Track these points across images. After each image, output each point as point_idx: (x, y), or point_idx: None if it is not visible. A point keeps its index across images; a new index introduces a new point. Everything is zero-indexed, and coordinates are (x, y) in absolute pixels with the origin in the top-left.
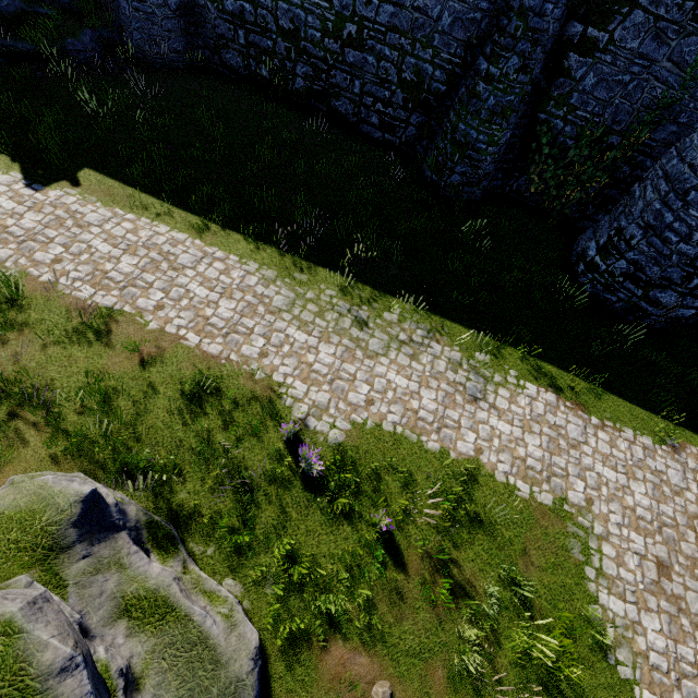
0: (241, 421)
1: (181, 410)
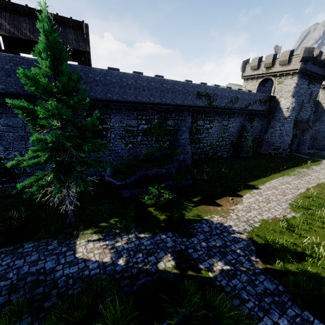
0: None
1: None
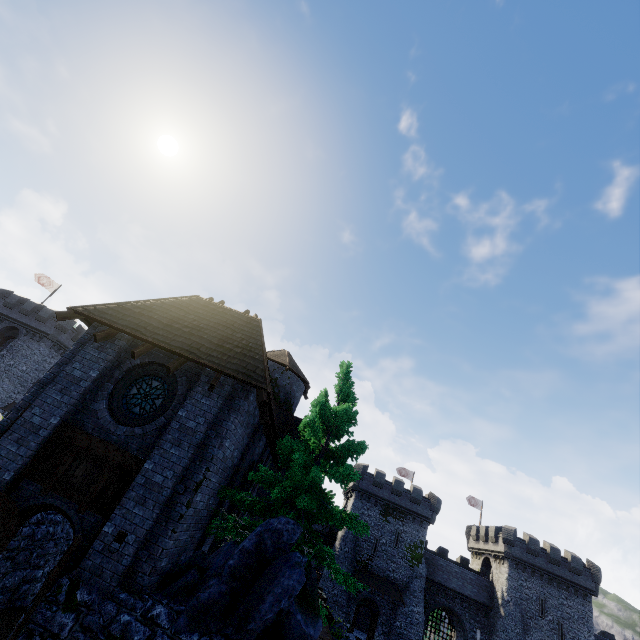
0: None
1: None
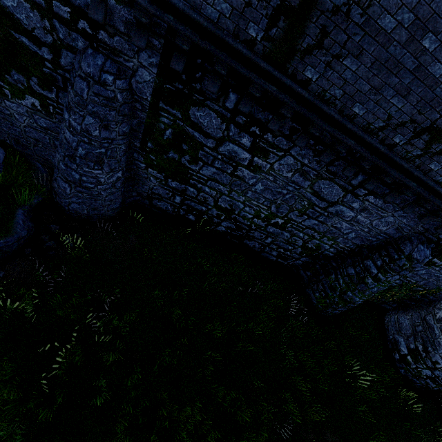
0: None
1: None
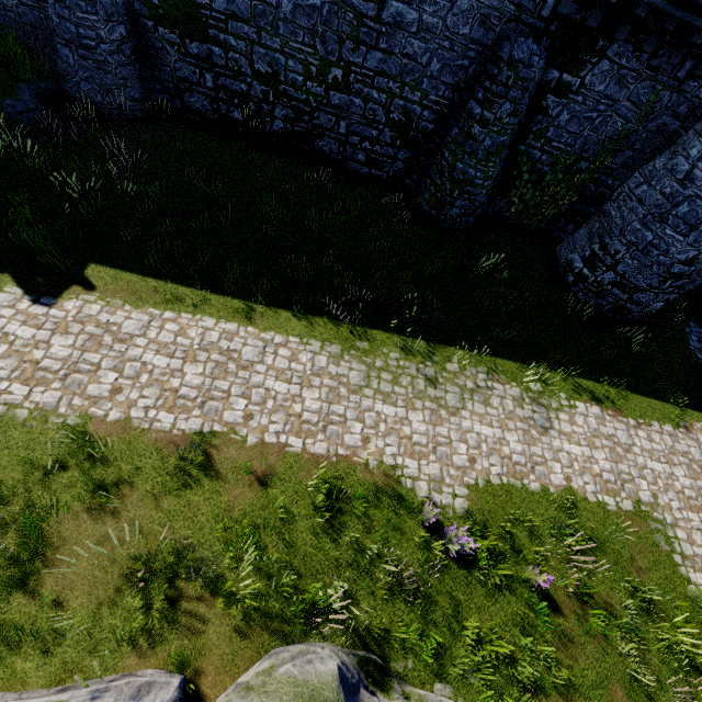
0: (378, 518)
1: (322, 527)
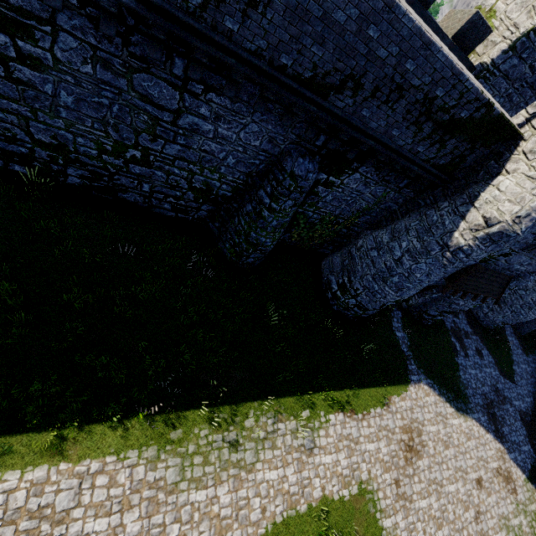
0: None
1: None
